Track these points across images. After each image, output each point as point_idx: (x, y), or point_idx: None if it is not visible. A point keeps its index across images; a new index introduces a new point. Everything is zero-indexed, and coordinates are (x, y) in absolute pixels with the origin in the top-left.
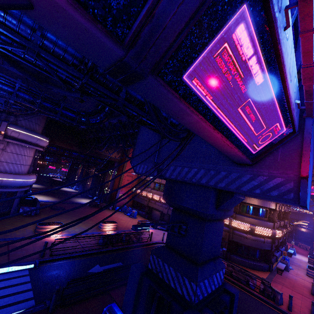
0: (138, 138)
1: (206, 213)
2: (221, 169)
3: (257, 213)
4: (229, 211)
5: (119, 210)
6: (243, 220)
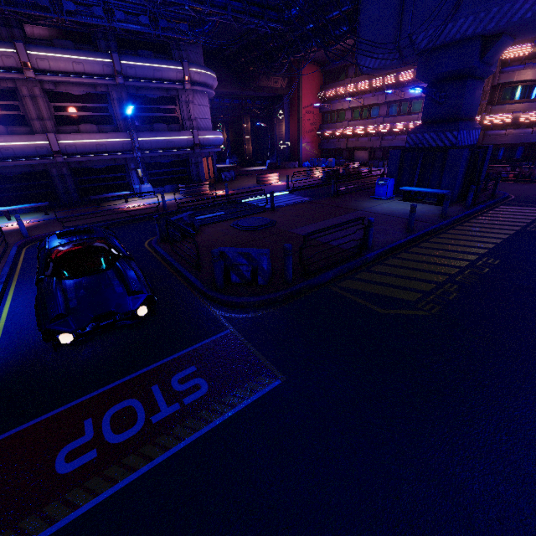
0: (362, 17)
1: (470, 67)
2: (493, 6)
3: (528, 94)
4: (492, 66)
5: (308, 165)
6: (503, 111)
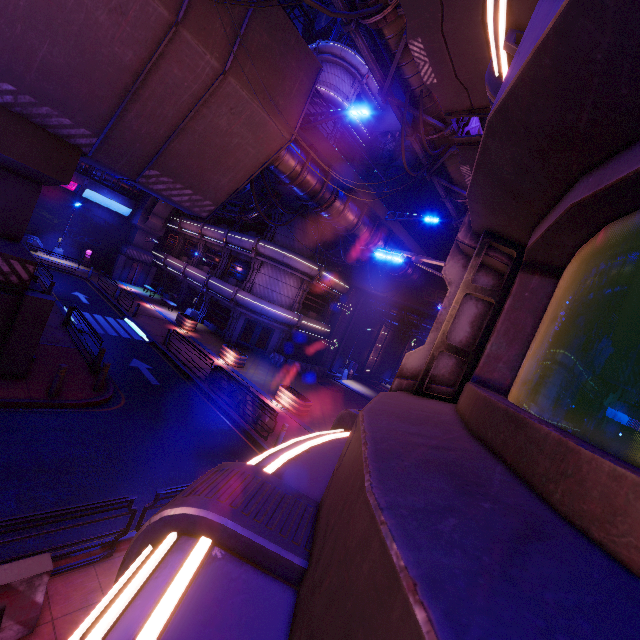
0: None
1: None
2: None
3: None
4: None
5: None
6: None
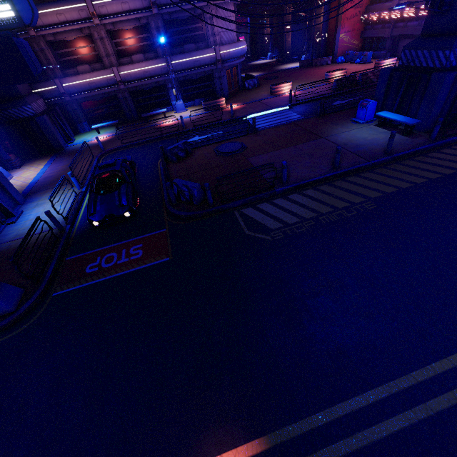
0: None
1: None
2: None
3: None
4: None
5: (342, 61)
6: None
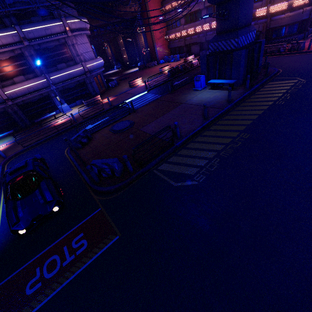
0: None
1: None
2: None
3: None
4: None
5: (163, 62)
6: (282, 0)
